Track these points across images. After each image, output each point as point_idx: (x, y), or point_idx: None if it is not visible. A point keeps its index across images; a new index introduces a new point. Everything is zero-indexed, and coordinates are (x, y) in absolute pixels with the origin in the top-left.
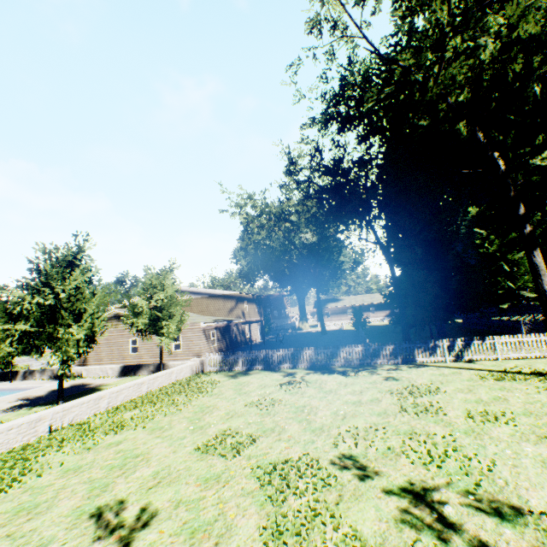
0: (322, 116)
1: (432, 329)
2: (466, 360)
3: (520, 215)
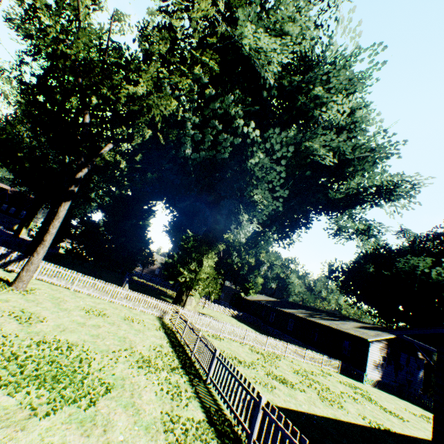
0: (6, 19)
1: (109, 274)
2: (9, 269)
3: (76, 179)
